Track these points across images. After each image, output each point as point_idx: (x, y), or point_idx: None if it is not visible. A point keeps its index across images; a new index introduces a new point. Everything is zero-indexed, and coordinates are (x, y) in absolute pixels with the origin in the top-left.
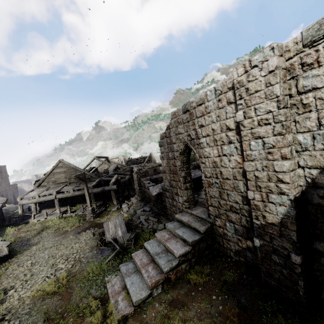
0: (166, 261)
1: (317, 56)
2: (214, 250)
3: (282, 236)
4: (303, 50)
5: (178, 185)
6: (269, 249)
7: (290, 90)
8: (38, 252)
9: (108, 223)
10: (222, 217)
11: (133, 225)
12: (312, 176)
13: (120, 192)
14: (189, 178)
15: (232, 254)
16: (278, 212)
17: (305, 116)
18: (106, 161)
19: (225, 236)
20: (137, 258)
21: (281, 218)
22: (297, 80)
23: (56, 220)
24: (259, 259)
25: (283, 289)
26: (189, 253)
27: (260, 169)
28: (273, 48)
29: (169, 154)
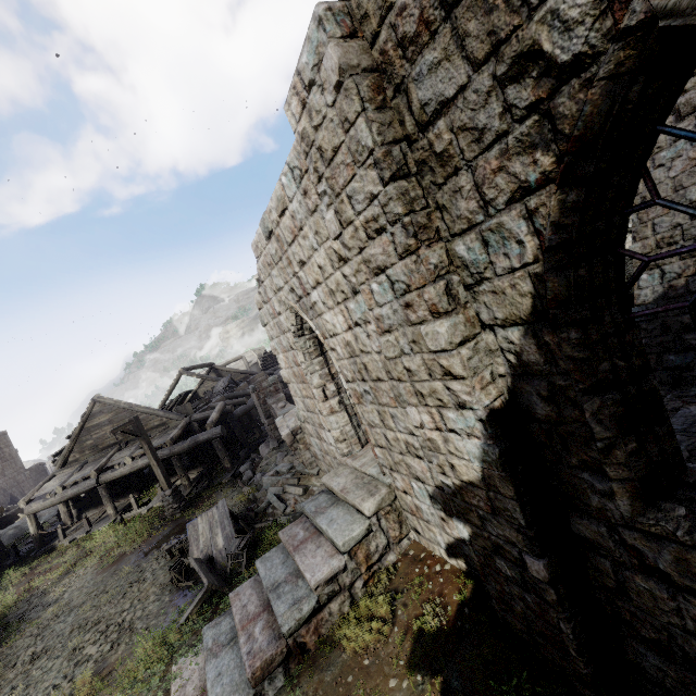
0: (289, 604)
1: (419, 7)
2: (409, 547)
3: (496, 513)
4: (390, 1)
5: (317, 406)
6: (487, 546)
7: (403, 126)
8: (55, 621)
9: (197, 522)
10: (401, 471)
11: (257, 512)
12: (515, 348)
13: (239, 436)
14: (332, 387)
15: (443, 553)
16: (470, 455)
17: (450, 188)
18: (212, 372)
19: (420, 513)
20: (237, 604)
21: (480, 469)
22: (407, 91)
23: (107, 533)
24: (478, 569)
25: (540, 641)
26: (342, 573)
27: (407, 350)
28: (320, 21)
29: (281, 340)
